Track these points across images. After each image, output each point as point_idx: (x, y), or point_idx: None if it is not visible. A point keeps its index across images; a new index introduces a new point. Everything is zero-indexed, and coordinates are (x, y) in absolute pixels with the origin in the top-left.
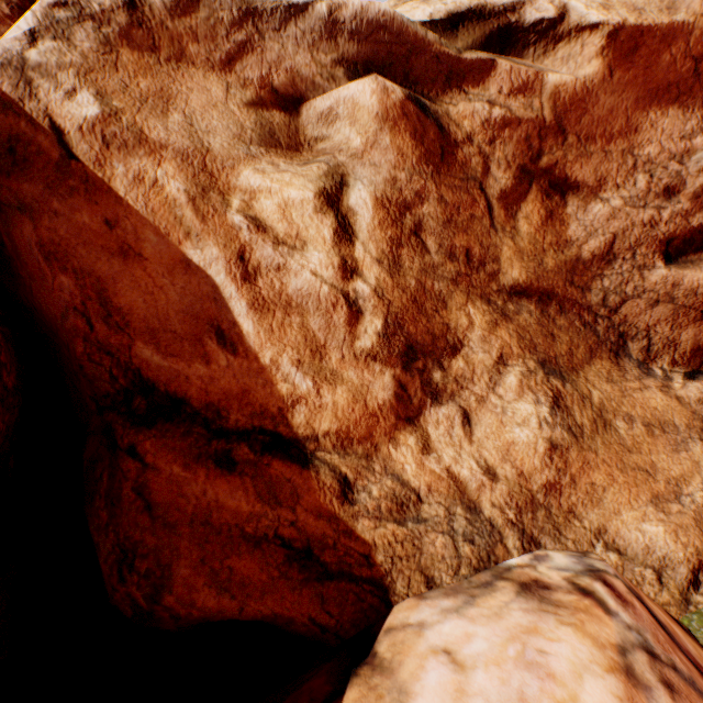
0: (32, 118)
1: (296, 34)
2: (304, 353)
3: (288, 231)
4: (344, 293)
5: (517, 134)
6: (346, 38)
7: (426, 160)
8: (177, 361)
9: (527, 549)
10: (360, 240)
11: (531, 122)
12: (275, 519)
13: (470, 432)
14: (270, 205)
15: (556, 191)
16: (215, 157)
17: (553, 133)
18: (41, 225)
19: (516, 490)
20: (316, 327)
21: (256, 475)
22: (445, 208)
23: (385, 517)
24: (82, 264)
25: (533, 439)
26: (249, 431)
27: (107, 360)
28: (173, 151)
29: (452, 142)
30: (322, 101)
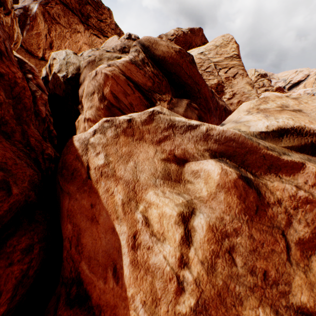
0: (83, 162)
1: (189, 136)
2: (148, 298)
3: (159, 229)
4: (177, 275)
5: None
6: (212, 141)
7: (245, 212)
8: (94, 275)
9: None
10: (194, 246)
11: None
12: None
13: None
14: (155, 212)
15: None
16: (140, 183)
17: None
18: (70, 202)
19: None
20: (158, 287)
21: None
22: (252, 241)
23: None
24: (77, 221)
25: None
26: None
27: (71, 262)
28: (123, 180)
29: (265, 202)
30: (194, 165)
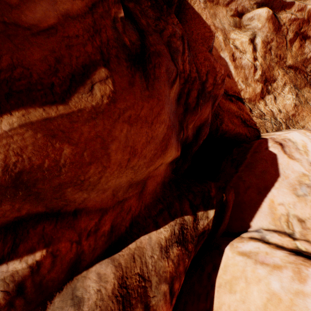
0: None
1: None
2: (243, 79)
3: (242, 49)
4: (253, 65)
5: (297, 23)
6: None
7: (274, 30)
8: None
9: (286, 129)
10: (257, 51)
11: (301, 19)
12: (240, 113)
13: (275, 102)
14: (238, 43)
15: (303, 39)
16: (226, 30)
17: (306, 22)
18: None
19: (285, 115)
20: (246, 73)
21: (236, 104)
22: (277, 43)
23: (258, 118)
24: None
25: (290, 103)
26: (233, 95)
27: None
28: (219, 29)
29: (280, 25)
30: (249, 15)
